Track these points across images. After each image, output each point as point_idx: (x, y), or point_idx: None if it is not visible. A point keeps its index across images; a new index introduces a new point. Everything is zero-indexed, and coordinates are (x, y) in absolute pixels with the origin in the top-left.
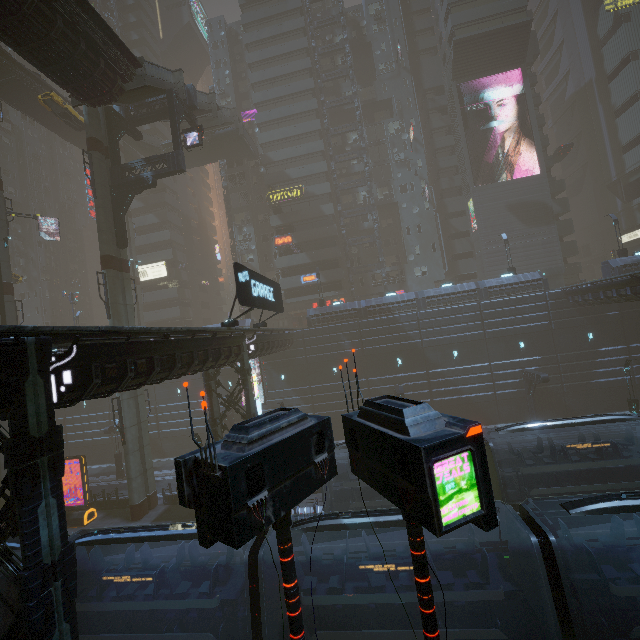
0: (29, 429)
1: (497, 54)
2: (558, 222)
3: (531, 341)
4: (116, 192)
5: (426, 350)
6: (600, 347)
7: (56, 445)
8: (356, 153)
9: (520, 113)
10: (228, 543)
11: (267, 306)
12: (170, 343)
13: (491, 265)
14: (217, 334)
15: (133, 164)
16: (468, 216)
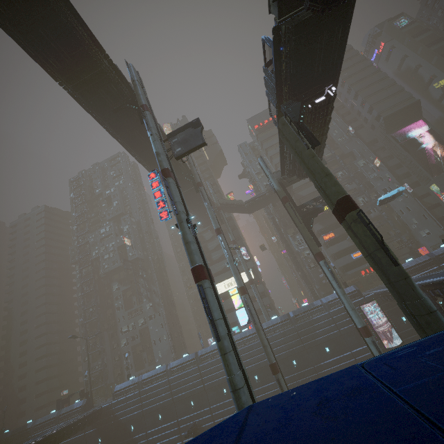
0: None
1: (406, 117)
2: None
3: None
4: (304, 219)
5: None
6: None
7: None
8: (349, 180)
9: (430, 138)
10: None
11: None
12: None
13: None
14: None
15: (306, 203)
16: (433, 194)
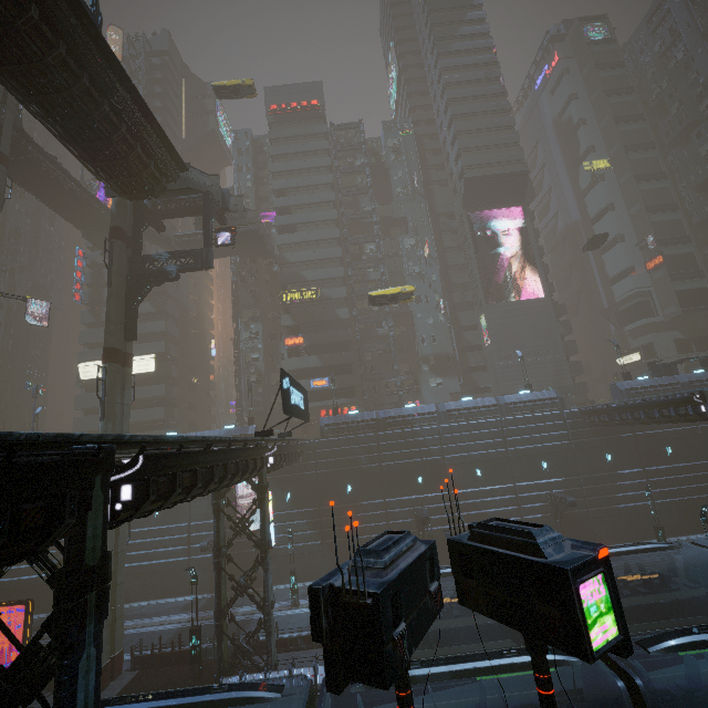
0: (85, 556)
1: (501, 193)
2: (563, 342)
3: (553, 461)
4: (133, 282)
5: (448, 468)
6: (619, 469)
7: (104, 577)
8: (373, 262)
9: (523, 243)
10: (375, 684)
11: (300, 414)
12: (212, 454)
13: (505, 380)
14: (247, 444)
15: (157, 256)
16: (480, 330)
